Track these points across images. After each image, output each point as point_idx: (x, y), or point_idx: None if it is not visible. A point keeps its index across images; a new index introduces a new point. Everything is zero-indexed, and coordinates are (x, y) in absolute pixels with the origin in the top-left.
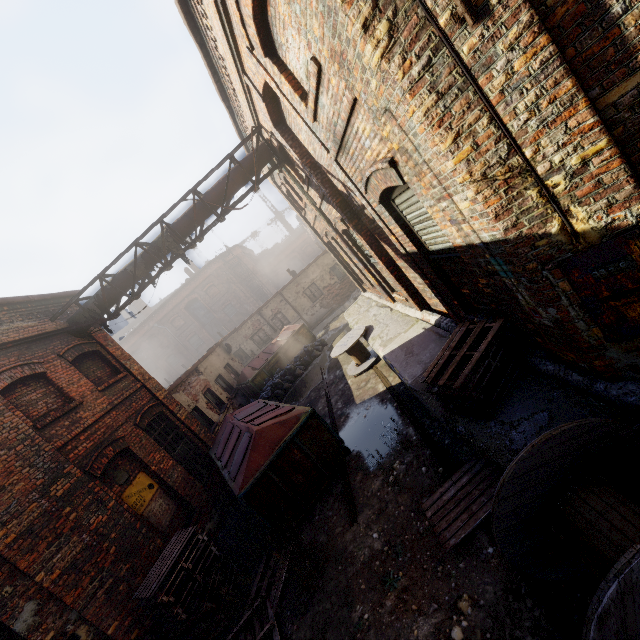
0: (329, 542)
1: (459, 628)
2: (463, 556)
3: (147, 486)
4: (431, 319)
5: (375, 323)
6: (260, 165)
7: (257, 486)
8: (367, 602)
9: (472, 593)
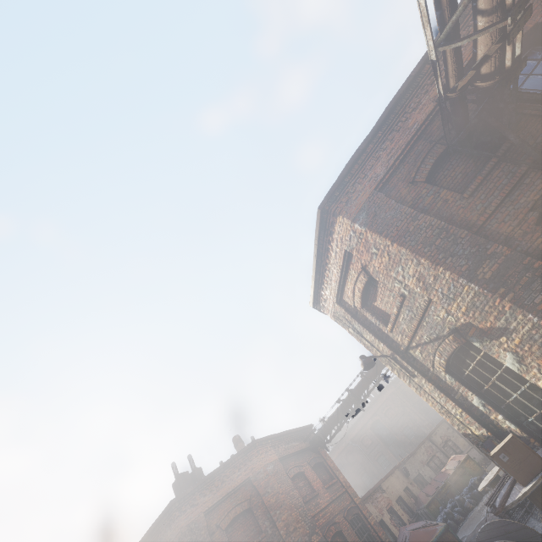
0: None
1: None
2: None
3: None
4: None
5: None
6: None
7: None
8: None
9: None
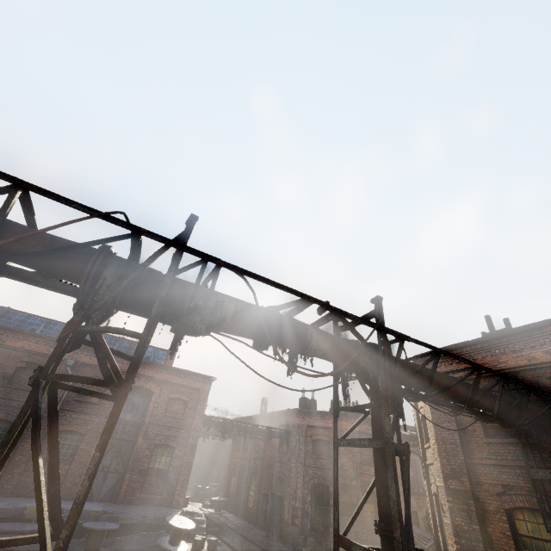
0: None
1: None
2: None
3: (371, 510)
4: None
5: None
6: None
7: None
8: None
9: None
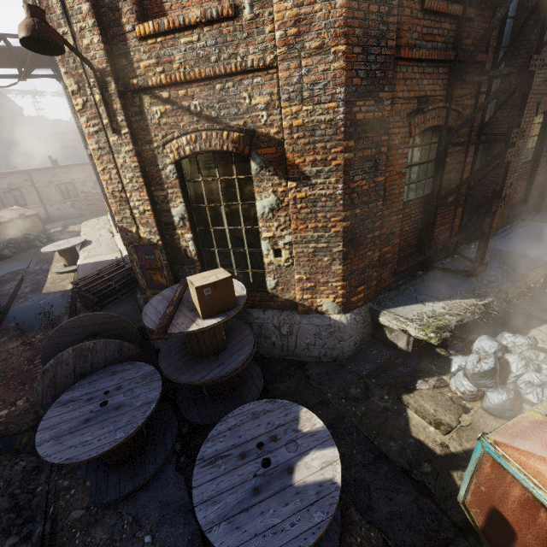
0: None
1: (8, 410)
2: None
3: None
4: (124, 253)
5: (95, 240)
6: (35, 64)
7: None
8: None
9: (30, 396)
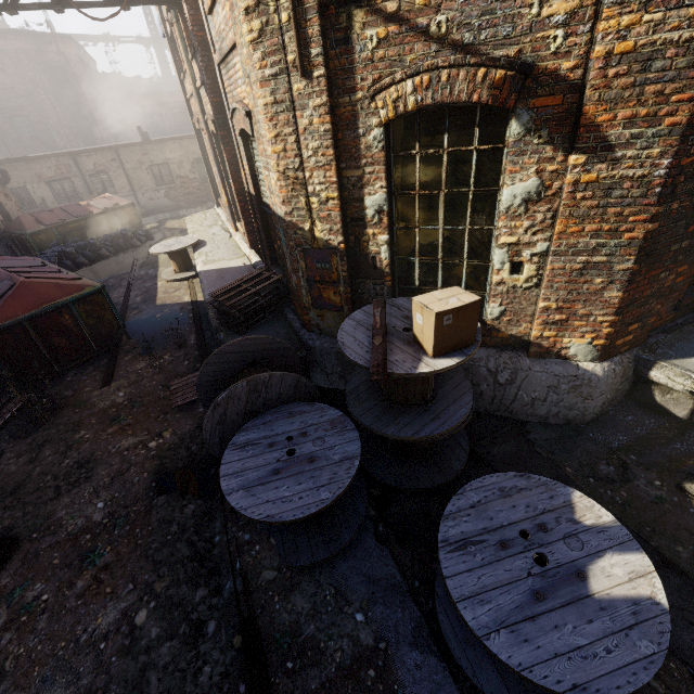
0: (74, 396)
1: (156, 442)
2: (182, 411)
3: None
4: (253, 259)
5: (210, 241)
6: None
7: (5, 332)
8: (93, 429)
9: (176, 429)
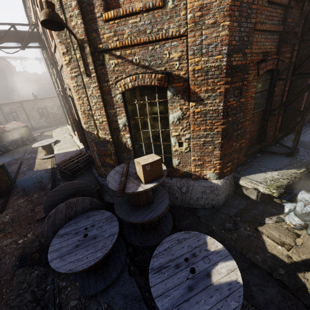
0: None
1: (23, 240)
2: (39, 222)
3: None
4: (81, 147)
5: (62, 140)
6: (30, 40)
7: None
8: None
9: (35, 231)
